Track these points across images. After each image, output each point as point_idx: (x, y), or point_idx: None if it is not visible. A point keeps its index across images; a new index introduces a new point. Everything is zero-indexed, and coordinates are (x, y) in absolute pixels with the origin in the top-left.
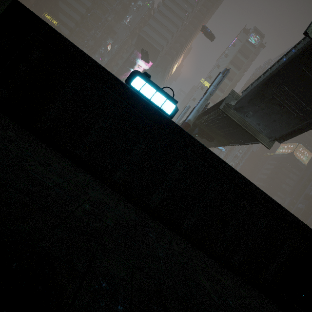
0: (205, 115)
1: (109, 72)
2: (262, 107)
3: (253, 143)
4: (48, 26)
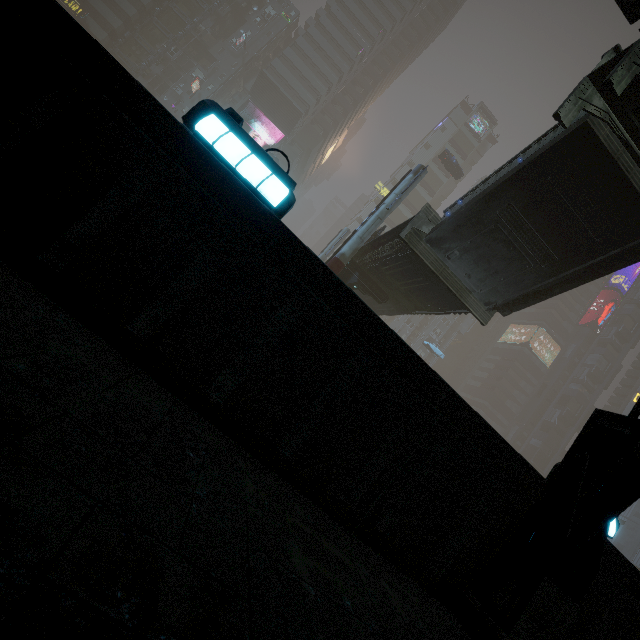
0: (375, 248)
1: (148, 93)
2: (477, 244)
3: (458, 311)
4: None
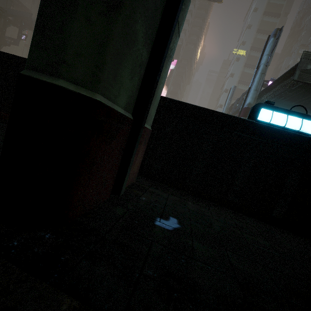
0: (268, 91)
1: (232, 116)
2: None
3: None
4: (168, 99)
